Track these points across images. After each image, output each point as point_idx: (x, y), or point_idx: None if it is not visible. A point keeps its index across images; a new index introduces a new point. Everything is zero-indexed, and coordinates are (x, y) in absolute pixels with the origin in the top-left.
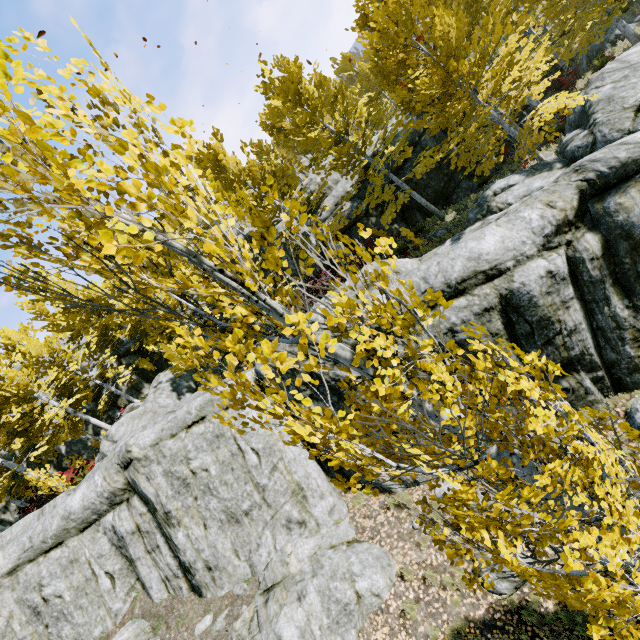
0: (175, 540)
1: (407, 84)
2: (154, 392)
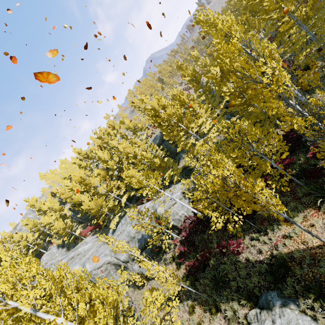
0: None
1: (99, 190)
2: (53, 246)
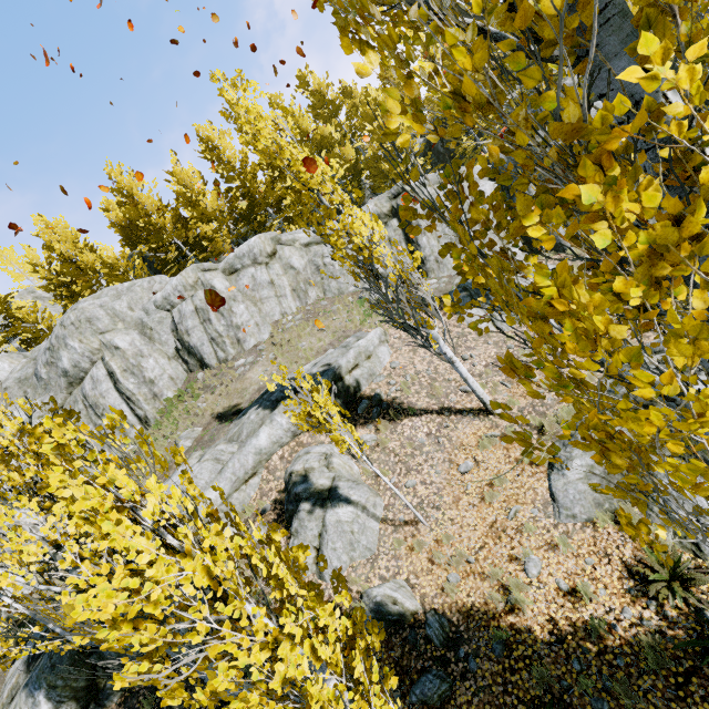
0: (420, 242)
1: None
2: None
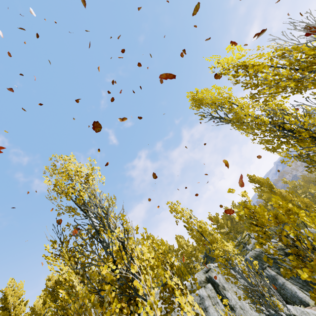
0: (227, 295)
1: None
2: None
